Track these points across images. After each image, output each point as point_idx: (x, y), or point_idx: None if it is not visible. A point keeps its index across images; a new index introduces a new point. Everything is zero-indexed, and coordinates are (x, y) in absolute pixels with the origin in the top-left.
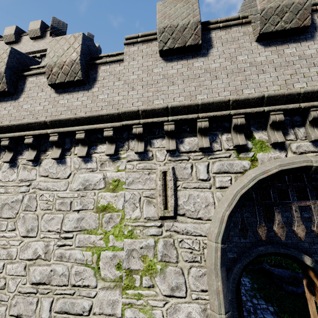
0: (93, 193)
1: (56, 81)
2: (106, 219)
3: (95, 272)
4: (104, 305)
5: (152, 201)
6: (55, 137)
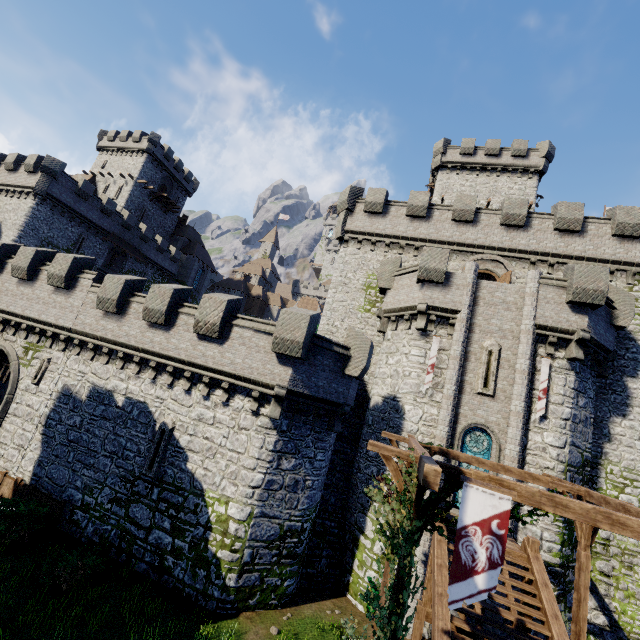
0: None
1: None
2: None
3: None
4: None
5: None
6: None
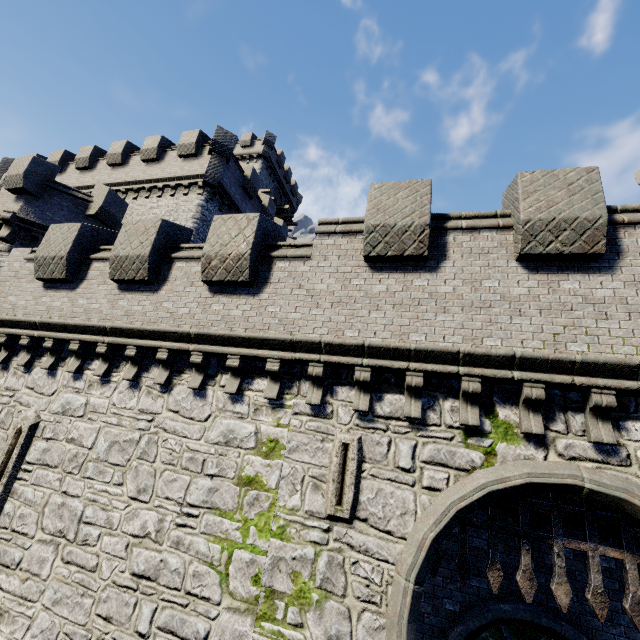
0: (237, 452)
1: (213, 278)
2: (249, 499)
3: (221, 579)
4: (226, 636)
5: (320, 487)
6: (199, 358)
